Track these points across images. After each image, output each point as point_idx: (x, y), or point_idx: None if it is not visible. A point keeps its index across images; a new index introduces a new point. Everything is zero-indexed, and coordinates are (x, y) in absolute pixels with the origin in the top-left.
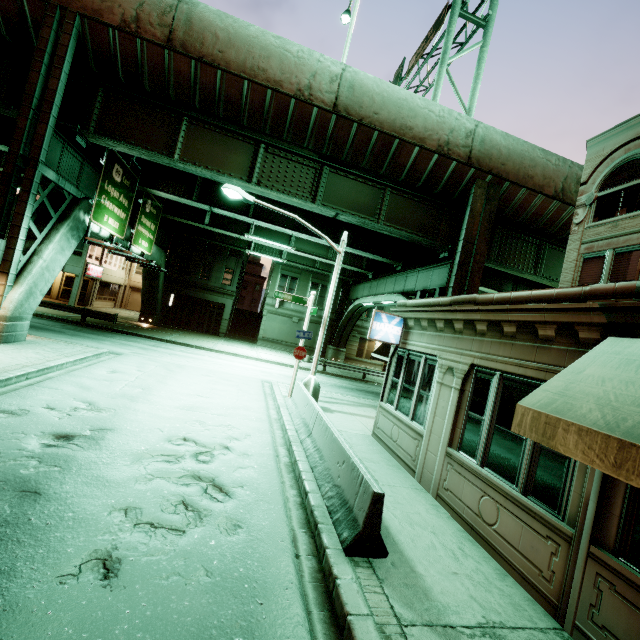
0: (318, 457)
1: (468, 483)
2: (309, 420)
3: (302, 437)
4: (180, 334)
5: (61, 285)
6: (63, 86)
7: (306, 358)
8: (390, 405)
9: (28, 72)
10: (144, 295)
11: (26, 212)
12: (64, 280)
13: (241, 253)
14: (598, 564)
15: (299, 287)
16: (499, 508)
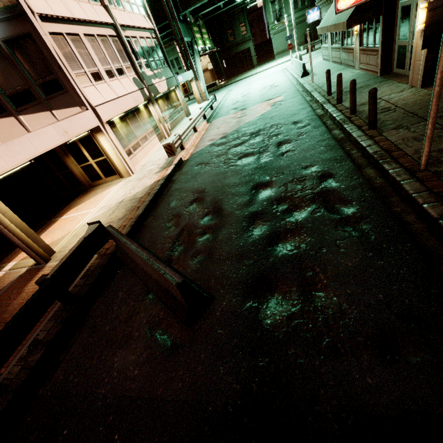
0: (298, 71)
1: (333, 52)
2: (296, 65)
3: (295, 71)
4: (239, 77)
5: (182, 88)
6: (171, 3)
7: (302, 48)
8: (323, 44)
9: (163, 8)
10: (215, 69)
11: (190, 57)
12: (181, 85)
13: (242, 7)
14: (342, 49)
15: (285, 3)
16: (336, 52)
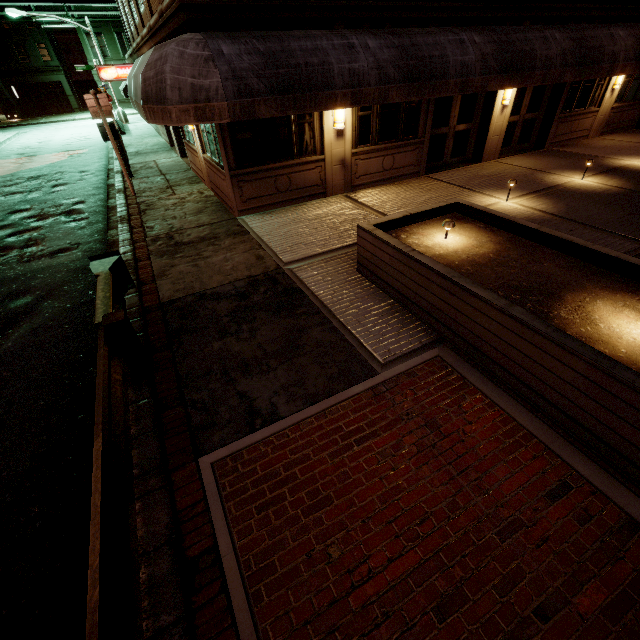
0: None
1: None
2: None
3: None
4: (46, 118)
5: None
6: None
7: None
8: None
9: None
10: None
11: None
12: None
13: (37, 22)
14: None
15: (108, 42)
16: None
